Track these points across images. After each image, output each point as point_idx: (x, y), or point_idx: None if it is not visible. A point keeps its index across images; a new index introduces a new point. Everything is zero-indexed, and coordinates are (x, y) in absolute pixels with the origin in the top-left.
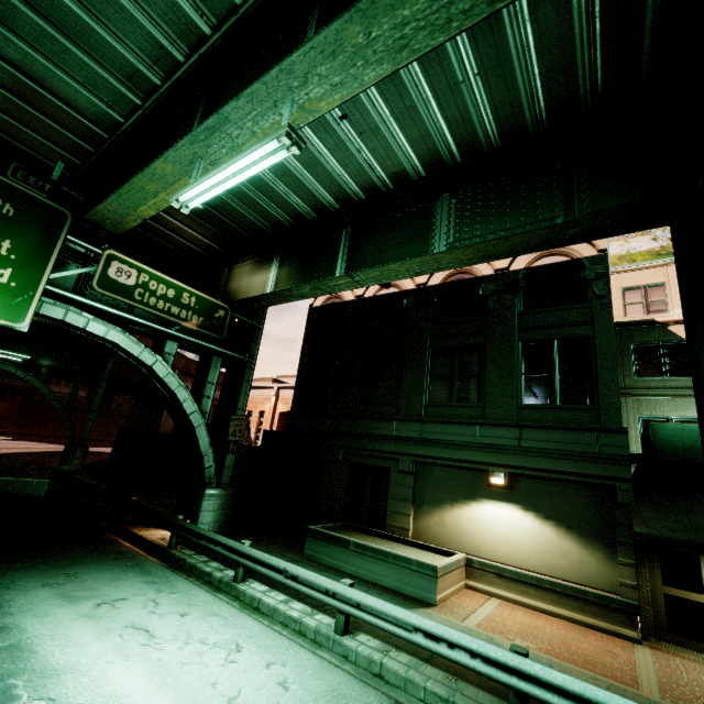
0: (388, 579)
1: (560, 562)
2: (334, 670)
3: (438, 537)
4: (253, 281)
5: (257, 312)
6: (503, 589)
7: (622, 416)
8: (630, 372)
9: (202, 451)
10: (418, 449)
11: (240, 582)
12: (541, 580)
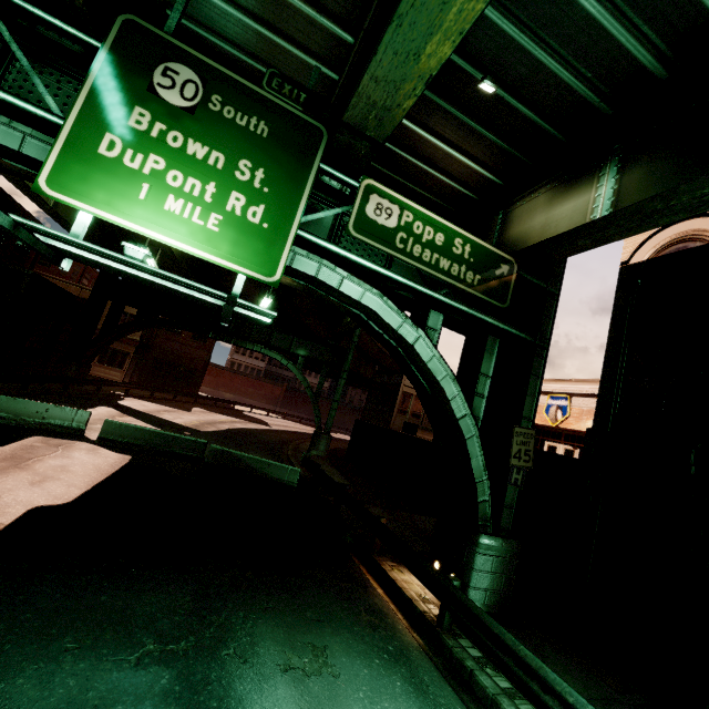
0: None
1: None
2: None
3: None
4: (556, 213)
5: (551, 271)
6: None
7: None
8: None
9: (474, 476)
10: None
11: None
12: None
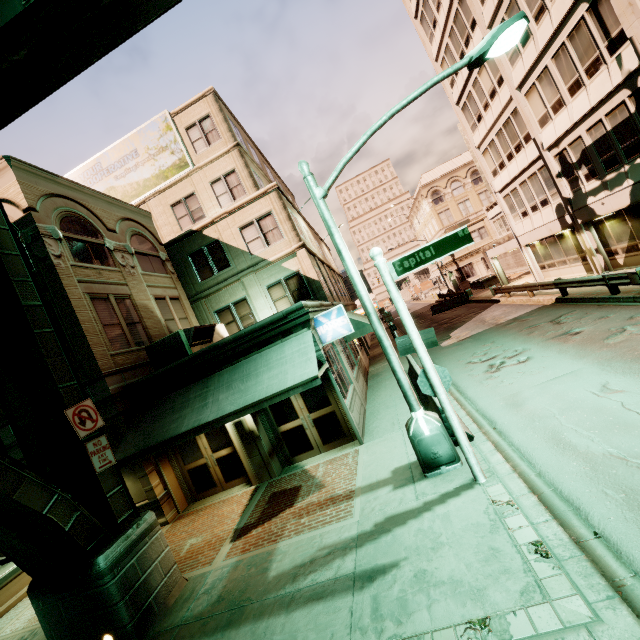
0: None
1: None
2: None
3: None
4: None
5: None
6: None
7: (98, 363)
8: (195, 279)
9: None
10: None
11: None
12: None
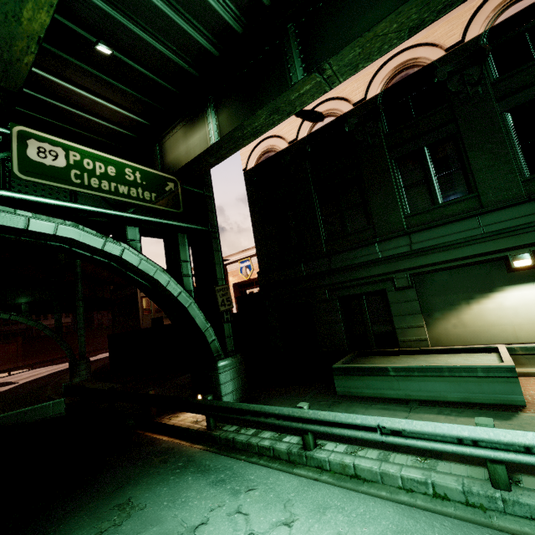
0: (450, 393)
1: None
2: None
3: (461, 337)
4: (191, 143)
5: (203, 181)
6: None
7: None
8: None
9: (201, 328)
10: (412, 262)
11: (313, 449)
12: None
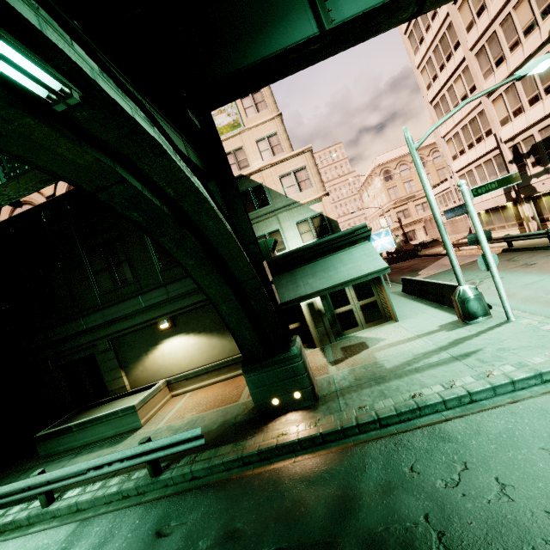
0: (108, 431)
1: (214, 353)
2: (36, 536)
3: (147, 378)
4: None
5: None
6: (192, 385)
7: None
8: None
9: None
10: (107, 330)
11: None
12: (207, 368)
